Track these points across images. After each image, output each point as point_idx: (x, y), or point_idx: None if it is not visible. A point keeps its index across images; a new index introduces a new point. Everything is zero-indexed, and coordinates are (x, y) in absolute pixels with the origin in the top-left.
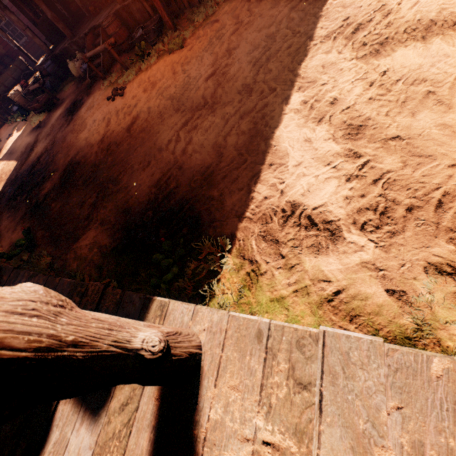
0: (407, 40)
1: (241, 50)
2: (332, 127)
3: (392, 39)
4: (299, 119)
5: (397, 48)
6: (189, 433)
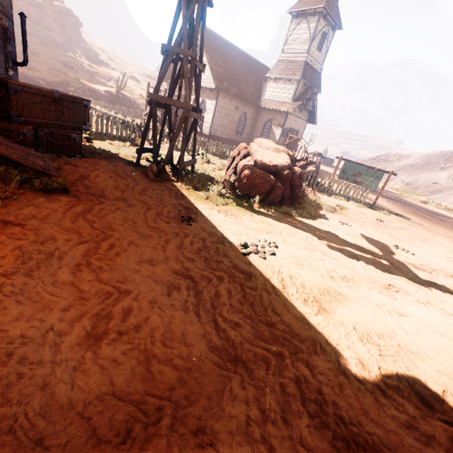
0: (332, 301)
1: (142, 286)
2: (400, 396)
3: (319, 298)
4: (364, 395)
5: (333, 306)
6: None
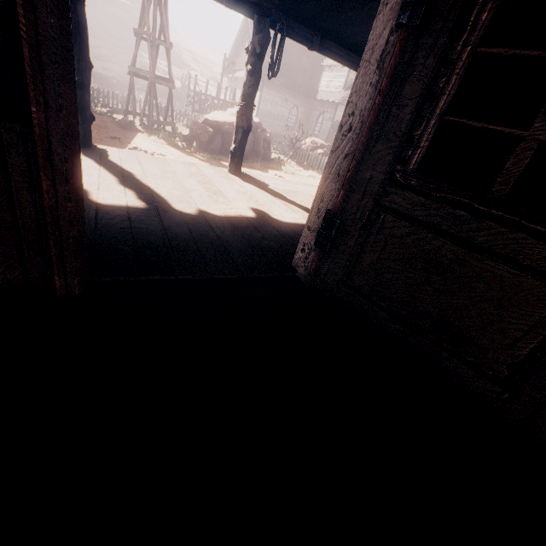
0: None
1: None
2: None
3: None
4: None
5: None
6: (94, 152)
